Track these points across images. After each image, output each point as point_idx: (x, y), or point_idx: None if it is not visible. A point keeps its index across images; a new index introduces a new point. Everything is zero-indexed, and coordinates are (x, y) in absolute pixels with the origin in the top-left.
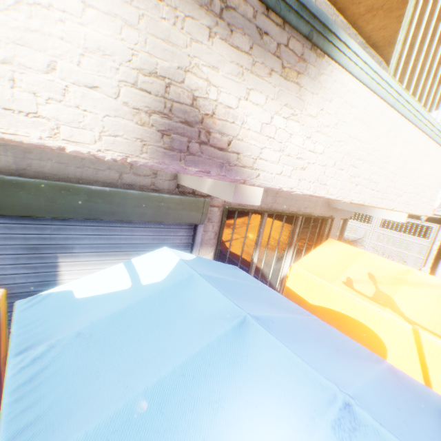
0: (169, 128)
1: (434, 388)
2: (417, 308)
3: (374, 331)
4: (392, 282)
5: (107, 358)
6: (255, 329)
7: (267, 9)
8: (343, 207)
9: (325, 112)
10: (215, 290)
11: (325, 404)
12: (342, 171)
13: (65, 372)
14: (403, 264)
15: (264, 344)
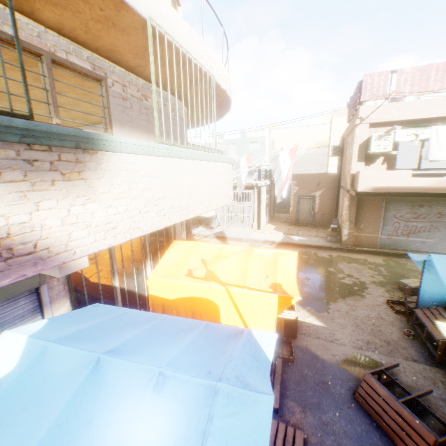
0: None
1: (243, 315)
2: (229, 272)
3: (210, 299)
4: (215, 261)
5: None
6: (108, 361)
7: (29, 145)
8: None
9: (116, 185)
10: (71, 349)
11: (151, 379)
12: (148, 213)
13: None
14: (243, 223)
15: (116, 367)
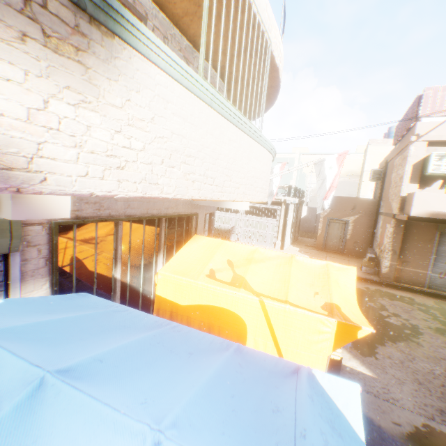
0: None
1: (280, 343)
2: (263, 280)
3: (235, 312)
4: (245, 264)
5: None
6: (56, 391)
7: None
8: (202, 203)
9: (134, 104)
10: (2, 352)
11: None
12: (173, 168)
13: None
14: (265, 241)
15: (66, 409)
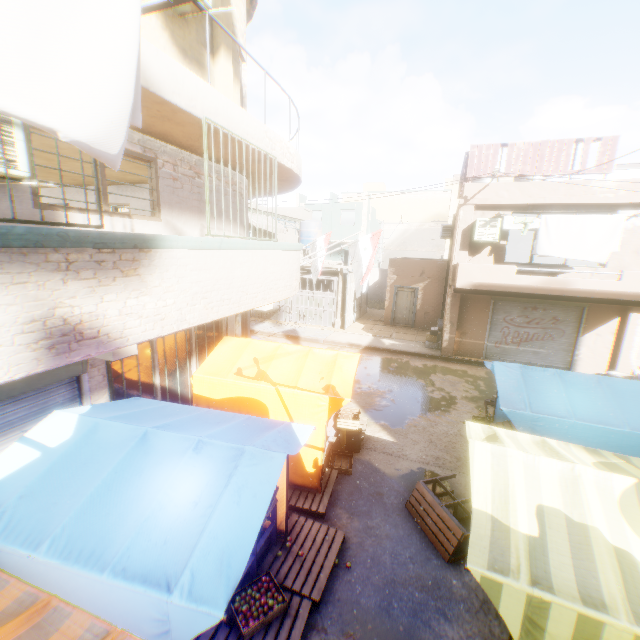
0: (54, 344)
1: (293, 417)
2: (282, 373)
3: (259, 400)
4: (269, 360)
5: (57, 495)
6: (155, 433)
7: (99, 249)
8: None
9: (166, 279)
10: (122, 424)
11: (191, 445)
12: (196, 306)
13: (29, 515)
14: (323, 320)
15: (162, 437)
